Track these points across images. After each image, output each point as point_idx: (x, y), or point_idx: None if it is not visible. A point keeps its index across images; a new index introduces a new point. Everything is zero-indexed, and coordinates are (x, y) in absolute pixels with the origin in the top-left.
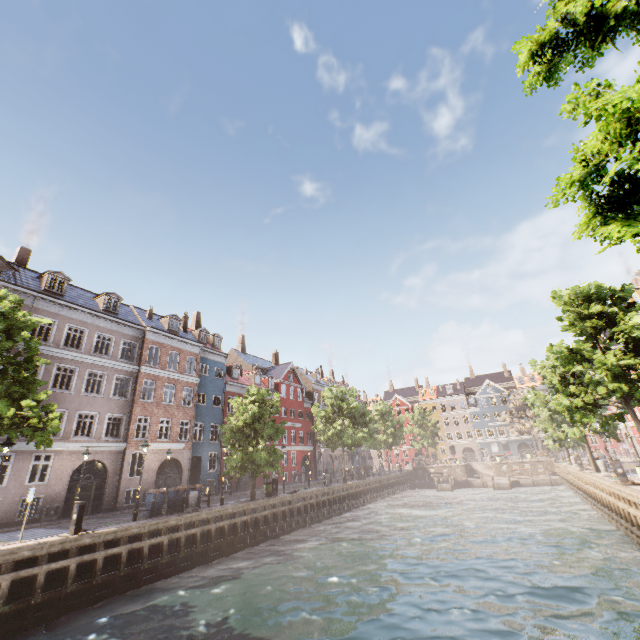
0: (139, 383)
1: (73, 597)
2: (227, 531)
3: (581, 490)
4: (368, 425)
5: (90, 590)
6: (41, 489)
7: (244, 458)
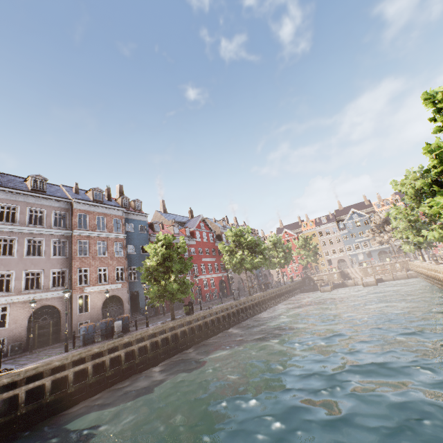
0: (74, 243)
1: (0, 428)
2: (150, 348)
3: (438, 280)
4: (263, 252)
5: (17, 419)
6: (3, 333)
7: (160, 290)
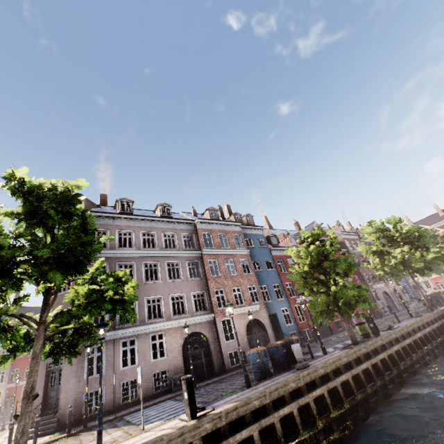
0: (205, 263)
1: None
2: (353, 385)
3: None
4: (429, 247)
5: None
6: (164, 363)
7: (327, 301)
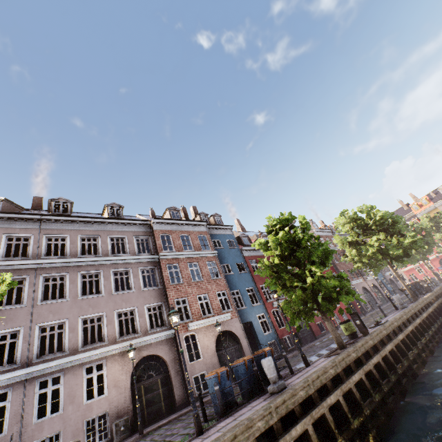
0: (163, 269)
1: None
2: (346, 407)
3: None
4: (403, 233)
5: None
6: (103, 404)
7: (304, 297)
